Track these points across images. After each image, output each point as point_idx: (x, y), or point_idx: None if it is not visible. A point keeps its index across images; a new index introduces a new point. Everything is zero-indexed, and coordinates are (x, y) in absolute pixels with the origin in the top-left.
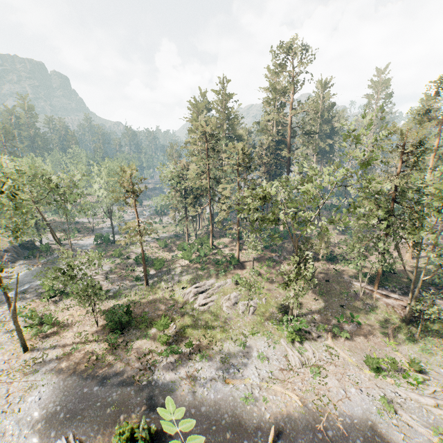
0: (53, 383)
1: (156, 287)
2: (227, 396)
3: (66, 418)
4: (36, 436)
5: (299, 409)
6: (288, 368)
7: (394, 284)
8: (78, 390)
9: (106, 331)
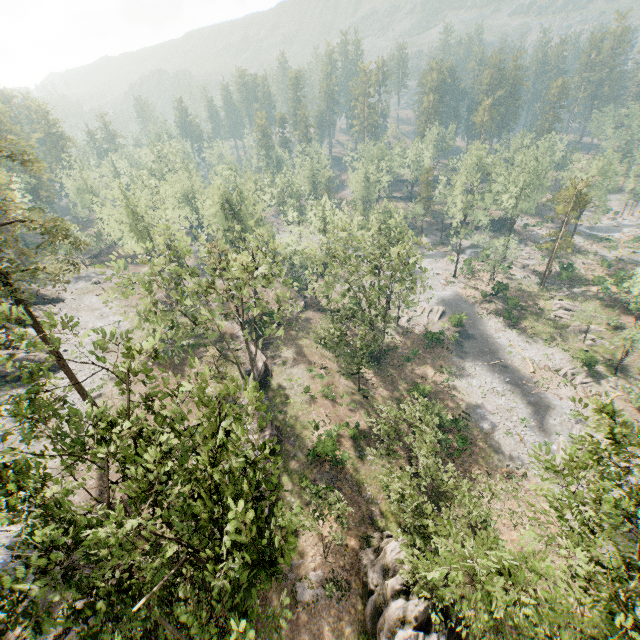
0: (452, 293)
1: (545, 291)
2: (503, 346)
3: (447, 304)
4: (437, 301)
5: (526, 375)
6: (552, 370)
7: None
8: (457, 301)
9: (489, 292)
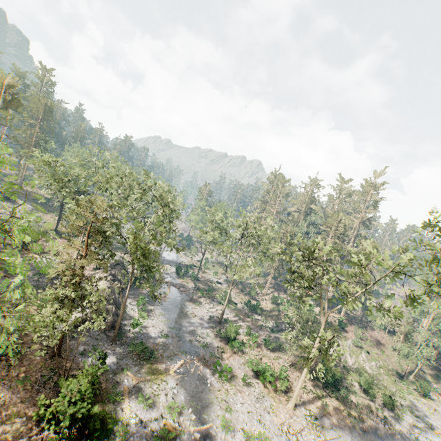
0: (351, 439)
1: (299, 342)
2: None
3: None
4: None
5: None
6: None
7: (436, 356)
8: None
9: (318, 386)
